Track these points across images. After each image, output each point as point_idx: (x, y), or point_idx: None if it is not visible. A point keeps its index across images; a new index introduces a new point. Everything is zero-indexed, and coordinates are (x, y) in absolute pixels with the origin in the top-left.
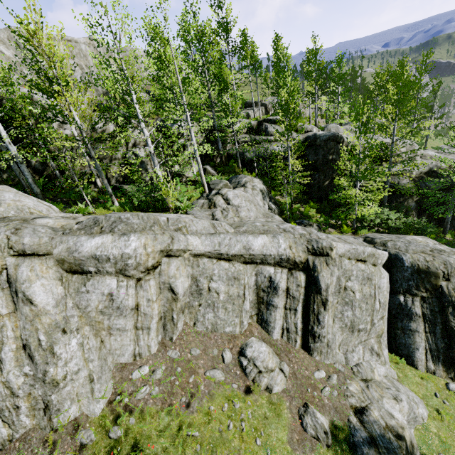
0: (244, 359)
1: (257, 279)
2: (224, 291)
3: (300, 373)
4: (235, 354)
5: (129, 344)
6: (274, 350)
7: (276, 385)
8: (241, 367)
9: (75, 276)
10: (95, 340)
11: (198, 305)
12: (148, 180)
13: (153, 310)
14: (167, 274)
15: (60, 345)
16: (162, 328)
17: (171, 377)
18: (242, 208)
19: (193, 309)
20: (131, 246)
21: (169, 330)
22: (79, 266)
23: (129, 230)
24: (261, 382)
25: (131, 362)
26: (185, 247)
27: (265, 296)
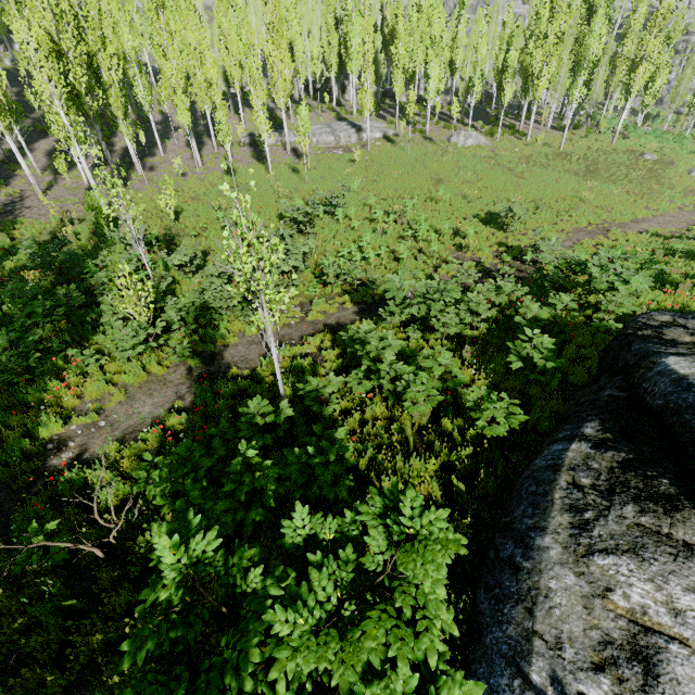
0: None
1: None
2: None
3: None
4: None
5: None
6: None
7: None
8: None
9: None
10: None
11: None
12: None
13: None
14: None
15: None
16: None
17: None
18: None
19: None
20: None
21: None
22: None
23: None
24: None
25: None
26: None
27: None
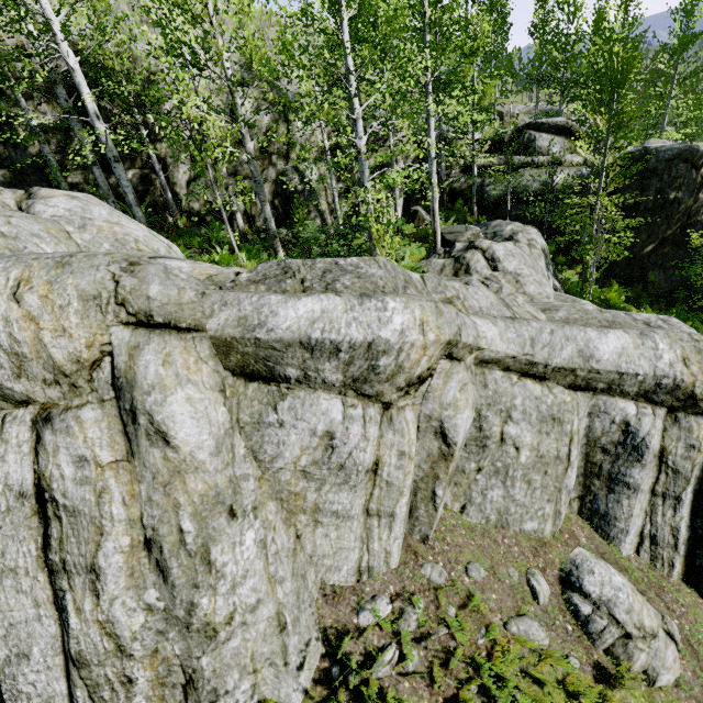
0: (580, 599)
1: (592, 424)
2: (529, 445)
3: (700, 643)
4: (554, 583)
5: (352, 547)
6: (629, 580)
7: (665, 671)
8: (573, 615)
9: (251, 386)
10: (286, 534)
11: (476, 470)
12: (319, 226)
13: (406, 476)
14: (438, 399)
15: (222, 546)
16: (407, 513)
17: (441, 631)
18: (526, 278)
19: (462, 477)
20: (392, 323)
21: (423, 519)
22: (263, 364)
23: (369, 289)
24: (631, 661)
25: (352, 584)
26: (474, 340)
27: (607, 463)
